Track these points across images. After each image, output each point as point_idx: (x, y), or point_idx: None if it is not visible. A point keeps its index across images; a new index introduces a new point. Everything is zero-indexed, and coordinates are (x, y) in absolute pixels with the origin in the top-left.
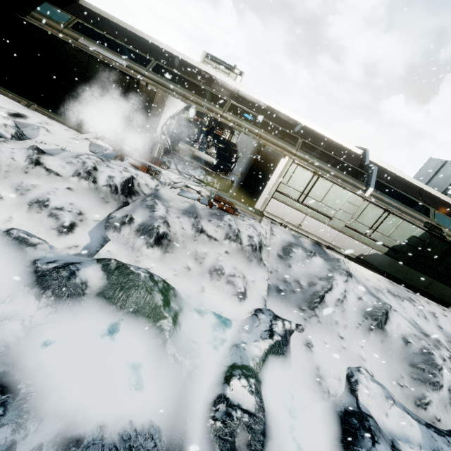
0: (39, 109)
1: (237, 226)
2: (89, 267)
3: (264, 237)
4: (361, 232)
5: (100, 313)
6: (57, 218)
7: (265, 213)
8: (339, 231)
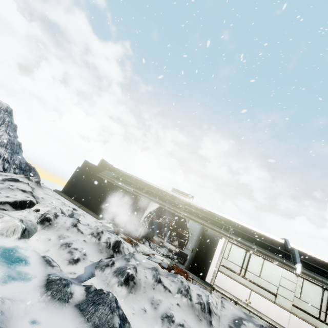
0: (84, 208)
1: (187, 283)
2: (77, 285)
3: (214, 306)
4: (313, 314)
5: (71, 322)
6: (72, 253)
7: (215, 287)
8: (289, 312)
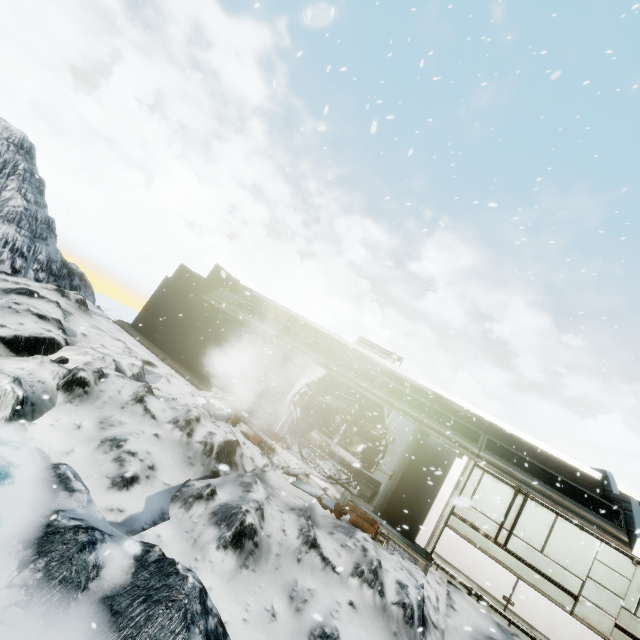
0: (171, 363)
1: (377, 554)
2: (119, 545)
3: (433, 606)
4: None
5: None
6: (122, 464)
7: (435, 558)
8: (605, 638)
